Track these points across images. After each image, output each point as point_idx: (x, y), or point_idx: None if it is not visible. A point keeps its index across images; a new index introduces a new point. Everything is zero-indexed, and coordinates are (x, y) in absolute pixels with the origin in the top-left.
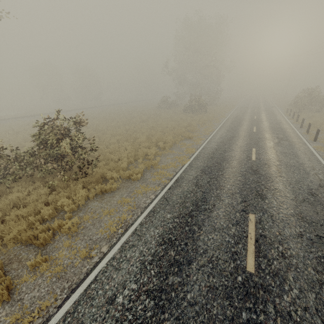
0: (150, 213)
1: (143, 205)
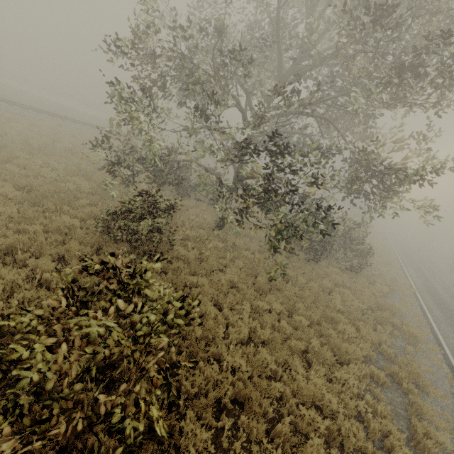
0: (435, 322)
1: (420, 314)
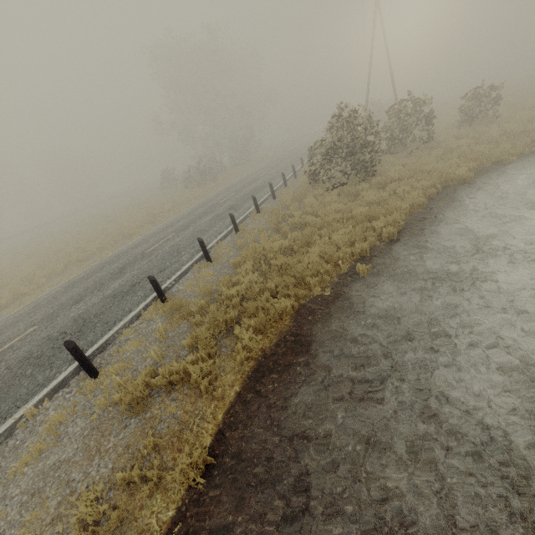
0: None
1: None
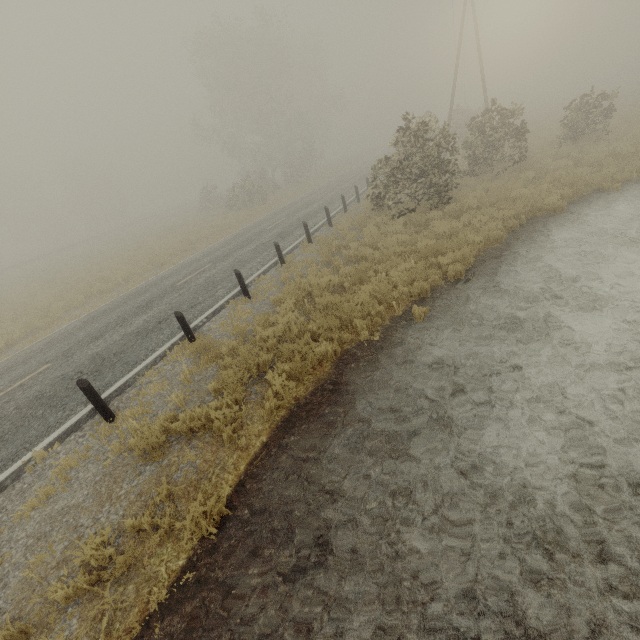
0: None
1: None
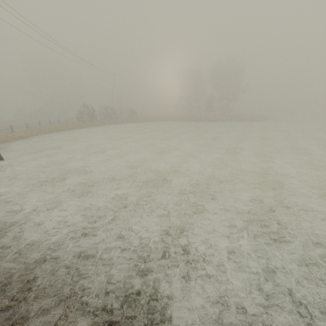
0: None
1: None
